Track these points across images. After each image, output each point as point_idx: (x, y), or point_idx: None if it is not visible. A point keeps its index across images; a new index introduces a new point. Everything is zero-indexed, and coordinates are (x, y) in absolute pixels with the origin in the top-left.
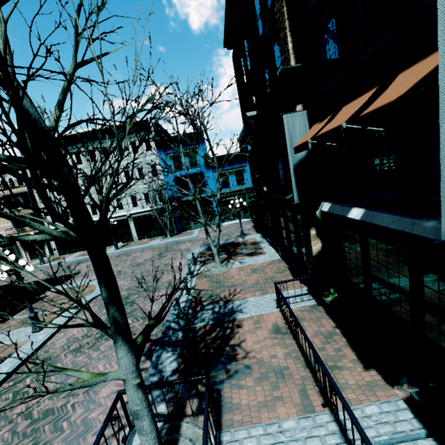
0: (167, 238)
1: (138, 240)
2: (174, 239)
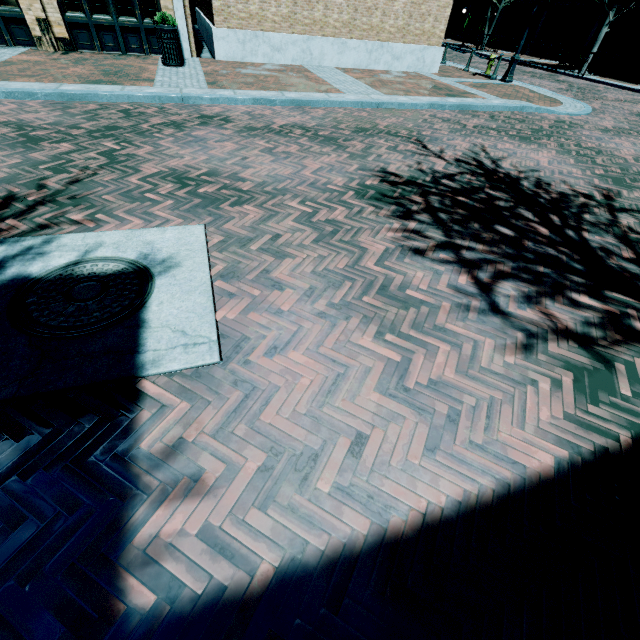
0: None
1: None
2: None
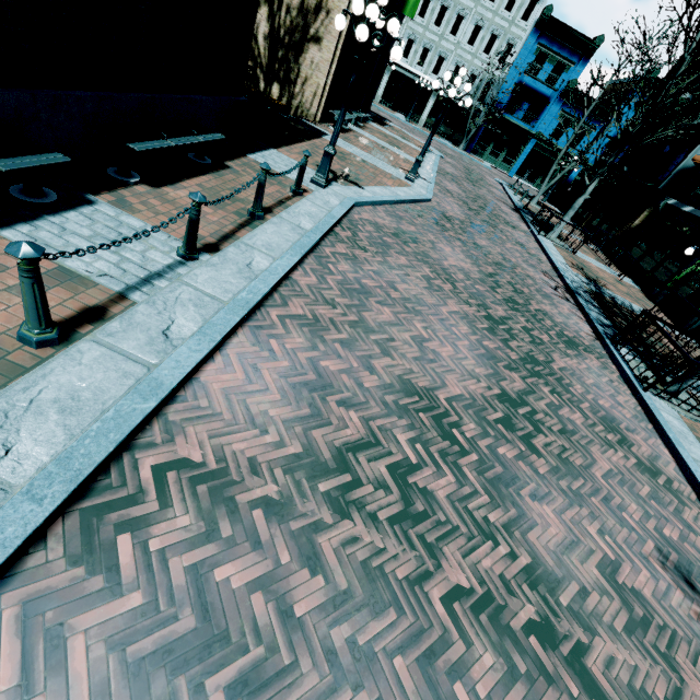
0: (457, 147)
1: (422, 127)
2: (468, 155)
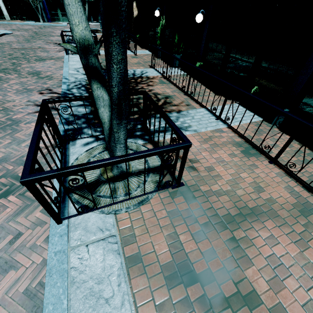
0: (40, 22)
1: (10, 20)
2: (48, 23)
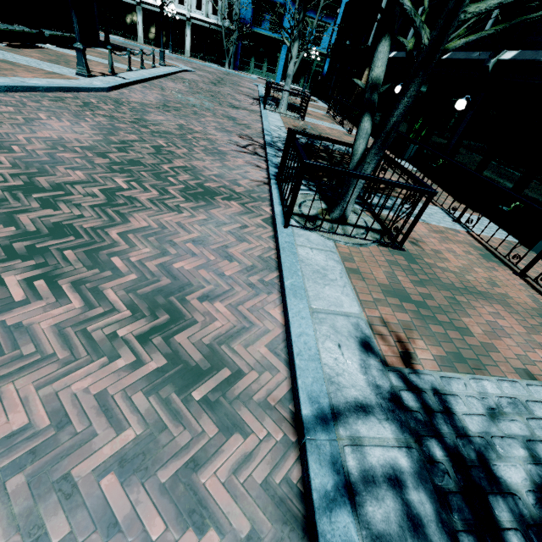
0: (224, 68)
1: (190, 57)
2: (234, 71)
